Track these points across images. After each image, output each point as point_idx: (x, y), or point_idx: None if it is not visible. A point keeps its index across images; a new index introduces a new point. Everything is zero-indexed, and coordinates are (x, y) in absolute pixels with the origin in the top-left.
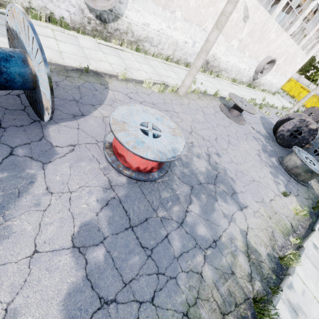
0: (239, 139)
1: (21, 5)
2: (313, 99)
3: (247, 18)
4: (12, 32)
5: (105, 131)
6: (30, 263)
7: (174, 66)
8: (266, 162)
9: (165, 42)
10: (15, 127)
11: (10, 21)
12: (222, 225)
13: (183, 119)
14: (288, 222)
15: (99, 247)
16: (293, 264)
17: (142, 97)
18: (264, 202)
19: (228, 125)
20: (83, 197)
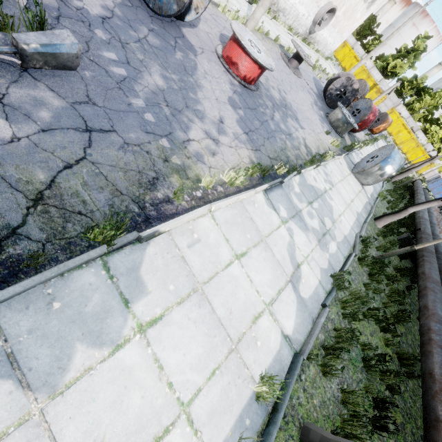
0: (297, 88)
1: None
2: (363, 75)
3: None
4: None
5: (213, 45)
6: (217, 102)
7: None
8: (316, 112)
9: None
10: (166, 22)
11: None
12: (292, 130)
13: None
14: (327, 147)
15: (240, 110)
16: (328, 159)
17: (223, 23)
18: (315, 132)
19: (289, 74)
20: (223, 84)
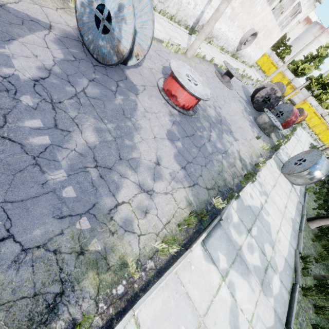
0: (230, 100)
1: None
2: (279, 76)
3: None
4: None
5: (155, 79)
6: (155, 141)
7: (177, 27)
8: (247, 118)
9: None
10: (110, 68)
11: None
12: (228, 145)
13: None
14: (259, 152)
15: (178, 142)
16: (261, 168)
17: (166, 56)
18: (247, 140)
19: (222, 88)
20: (162, 117)
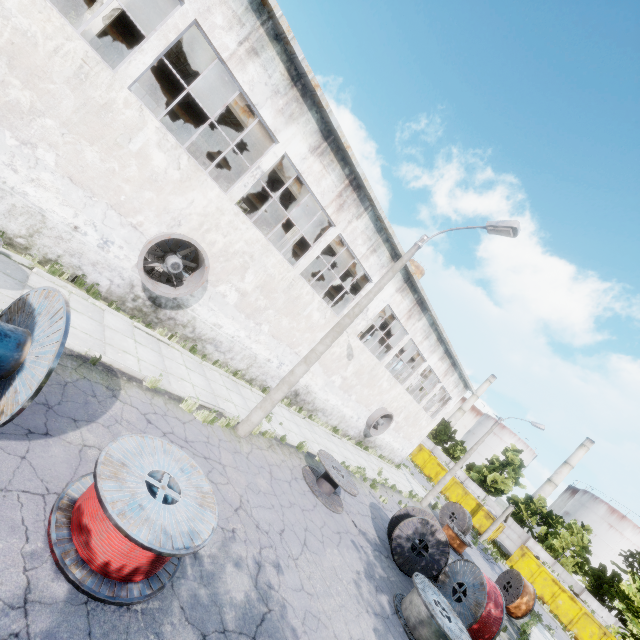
0: (324, 540)
1: (44, 255)
2: (457, 489)
3: (352, 357)
4: (25, 305)
5: (74, 473)
6: None
7: (244, 385)
8: (369, 603)
9: (239, 351)
10: None
11: (35, 296)
12: None
13: (232, 479)
14: None
15: None
16: None
17: (171, 425)
18: None
19: (311, 508)
20: None
